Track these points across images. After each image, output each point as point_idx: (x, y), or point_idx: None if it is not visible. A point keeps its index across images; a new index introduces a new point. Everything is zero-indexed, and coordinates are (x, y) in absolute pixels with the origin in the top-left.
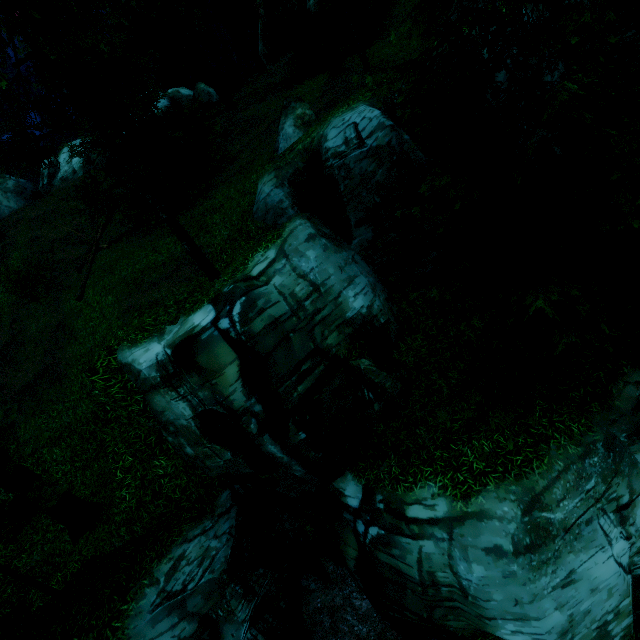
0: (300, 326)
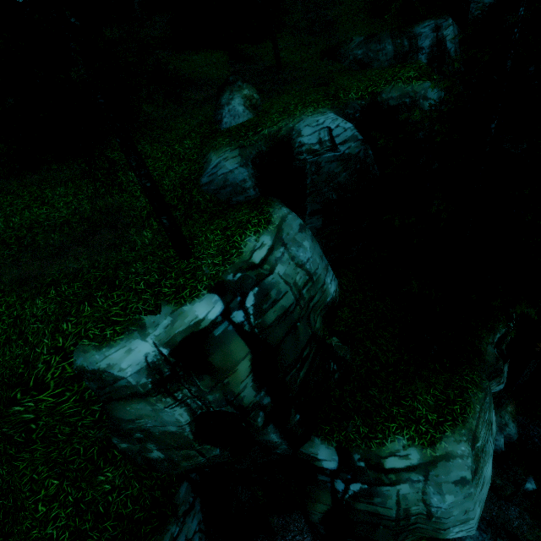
0: (302, 314)
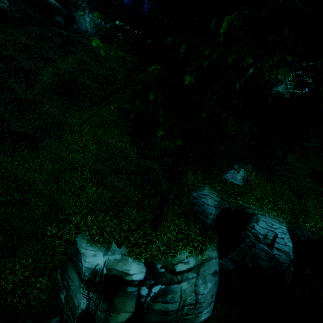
0: (174, 319)
